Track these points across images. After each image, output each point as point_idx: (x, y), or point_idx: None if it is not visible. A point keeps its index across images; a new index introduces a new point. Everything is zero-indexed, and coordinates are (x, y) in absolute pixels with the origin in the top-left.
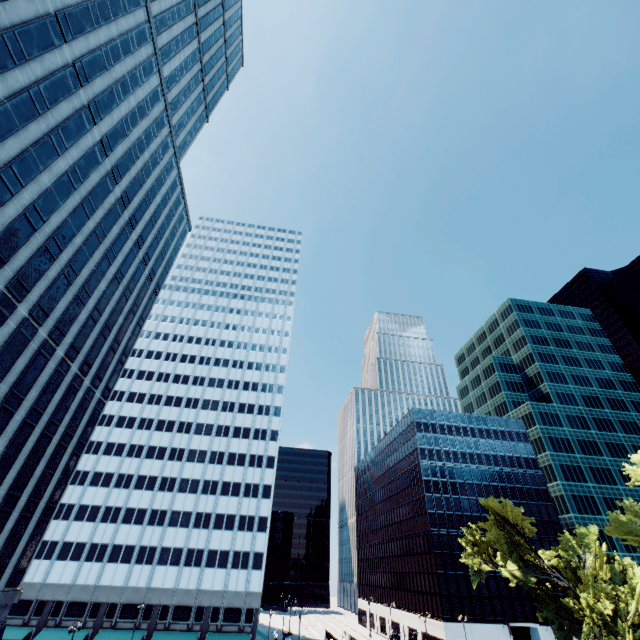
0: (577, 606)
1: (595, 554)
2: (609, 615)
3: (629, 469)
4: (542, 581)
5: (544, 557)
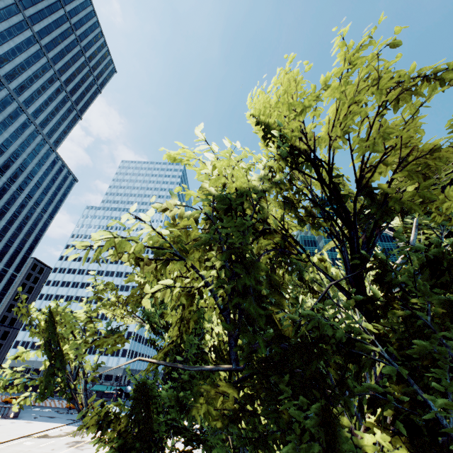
0: None
1: None
2: None
3: None
4: None
5: None
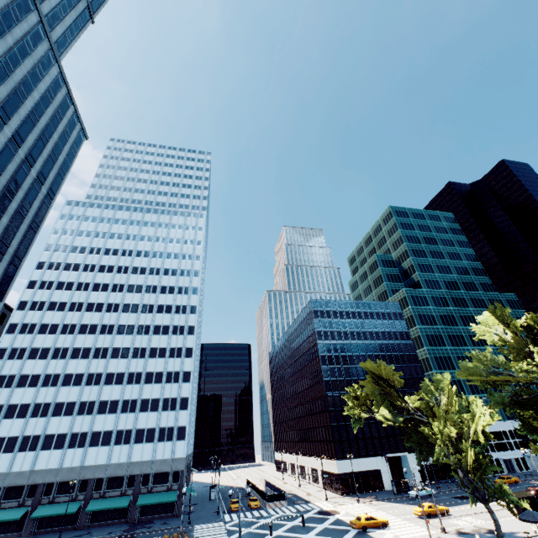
0: (433, 435)
1: (448, 394)
2: (457, 438)
3: (476, 327)
4: (408, 420)
5: (410, 402)
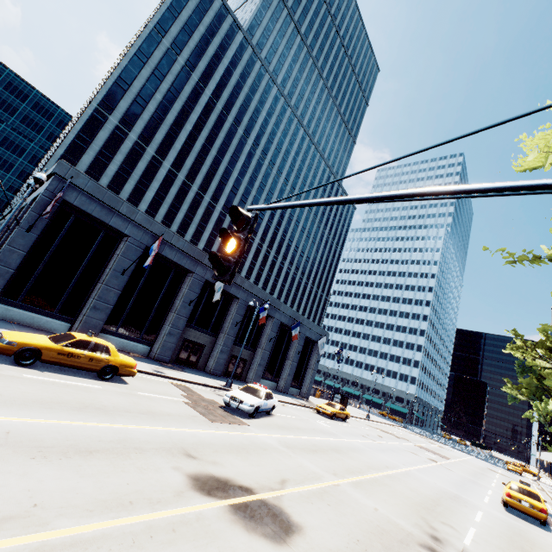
0: None
1: None
2: None
3: None
4: None
5: None
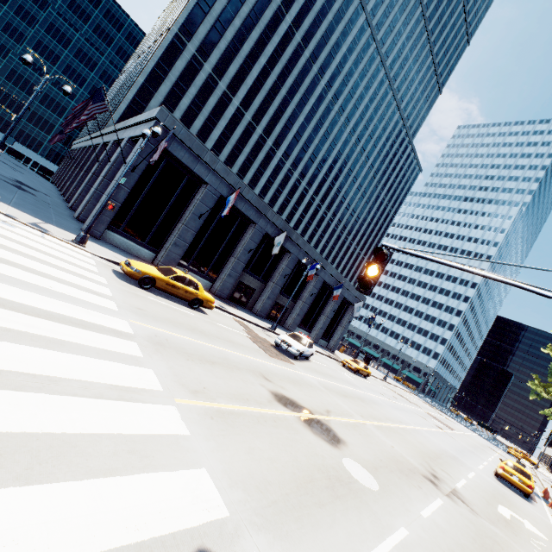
0: None
1: None
2: None
3: None
4: None
5: None
